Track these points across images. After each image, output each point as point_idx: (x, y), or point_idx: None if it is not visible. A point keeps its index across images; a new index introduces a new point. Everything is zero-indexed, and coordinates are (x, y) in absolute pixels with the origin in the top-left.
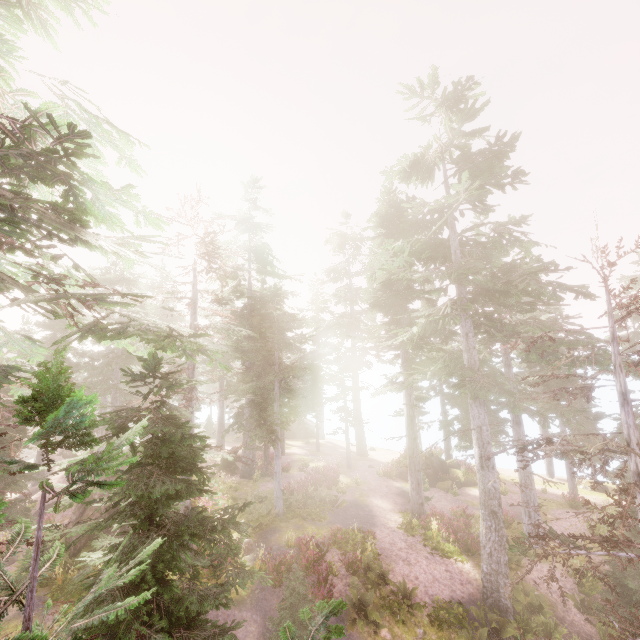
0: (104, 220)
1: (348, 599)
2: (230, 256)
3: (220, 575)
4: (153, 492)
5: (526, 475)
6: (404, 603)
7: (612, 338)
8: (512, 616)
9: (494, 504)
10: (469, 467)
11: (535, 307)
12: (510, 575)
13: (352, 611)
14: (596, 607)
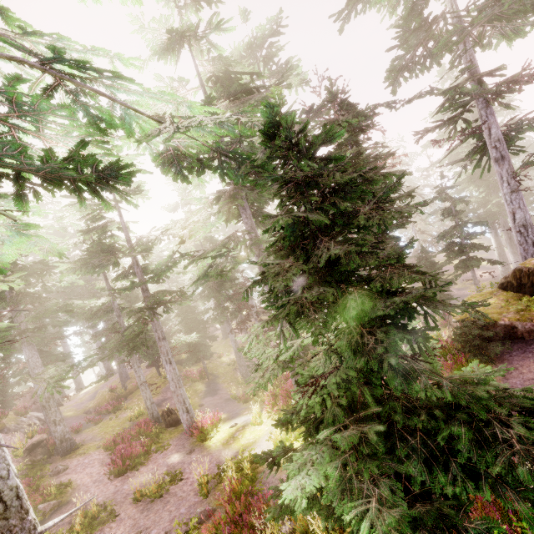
0: None
1: None
2: None
3: None
4: None
5: None
6: None
7: None
8: None
9: None
10: None
11: None
12: None
13: None
14: None
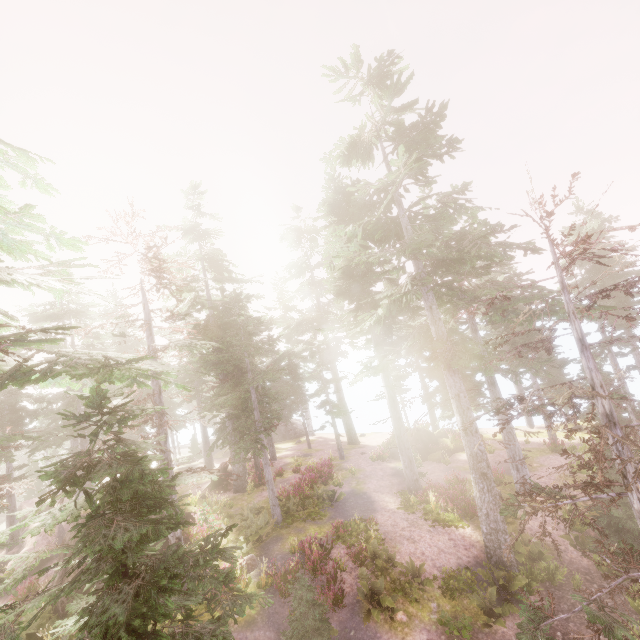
0: (10, 250)
1: (360, 591)
2: (182, 269)
3: (215, 608)
4: (114, 543)
5: (508, 431)
6: (414, 581)
7: (562, 287)
8: (516, 568)
9: (483, 466)
10: (456, 434)
11: (490, 270)
12: (509, 530)
13: (365, 603)
14: (589, 548)
